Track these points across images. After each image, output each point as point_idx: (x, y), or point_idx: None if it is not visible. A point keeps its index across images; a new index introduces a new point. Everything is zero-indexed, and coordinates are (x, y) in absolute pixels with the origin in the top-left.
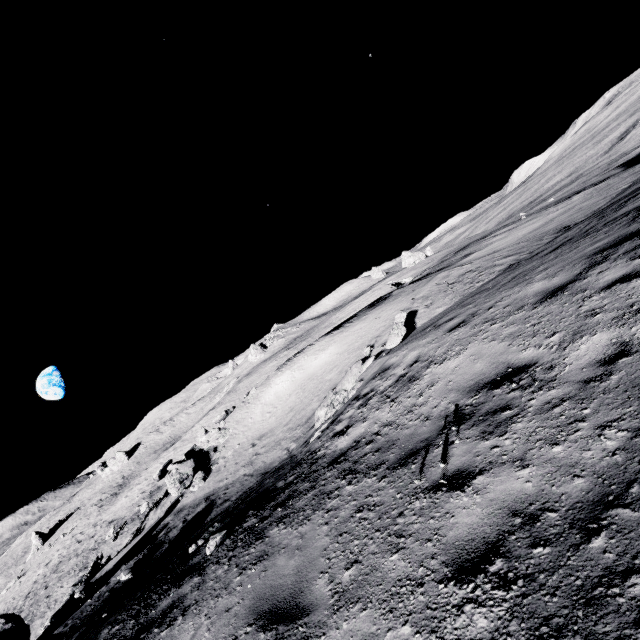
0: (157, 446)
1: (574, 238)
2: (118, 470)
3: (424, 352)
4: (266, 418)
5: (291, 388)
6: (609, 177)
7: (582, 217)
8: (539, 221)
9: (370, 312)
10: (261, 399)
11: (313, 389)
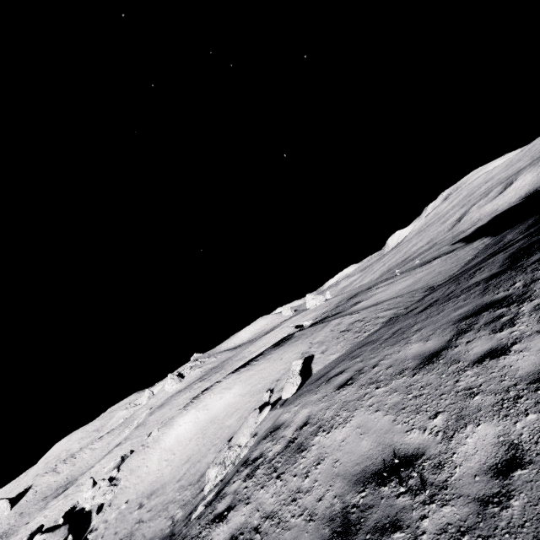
0: (49, 490)
1: (439, 300)
2: None
3: (314, 412)
4: (162, 467)
5: (193, 431)
6: (456, 249)
7: (442, 280)
8: (410, 279)
9: (274, 352)
10: (161, 443)
11: (212, 435)
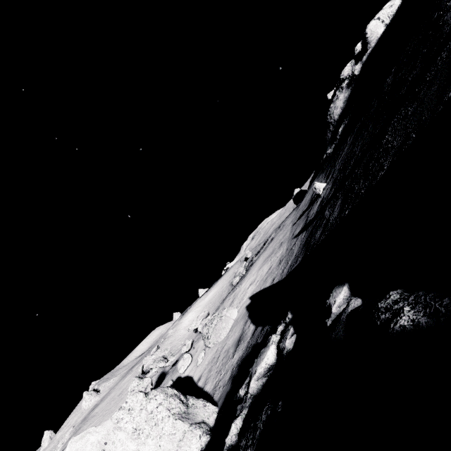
0: None
1: None
2: None
3: (264, 241)
4: None
5: (198, 313)
6: None
7: None
8: None
9: (221, 278)
10: (180, 328)
11: (218, 296)
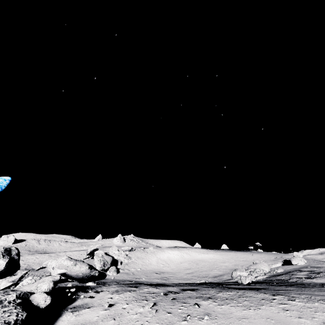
0: (32, 248)
1: None
2: (2, 245)
3: None
4: (160, 266)
5: (181, 260)
6: None
7: None
8: None
9: (237, 251)
10: (157, 255)
11: (208, 265)
